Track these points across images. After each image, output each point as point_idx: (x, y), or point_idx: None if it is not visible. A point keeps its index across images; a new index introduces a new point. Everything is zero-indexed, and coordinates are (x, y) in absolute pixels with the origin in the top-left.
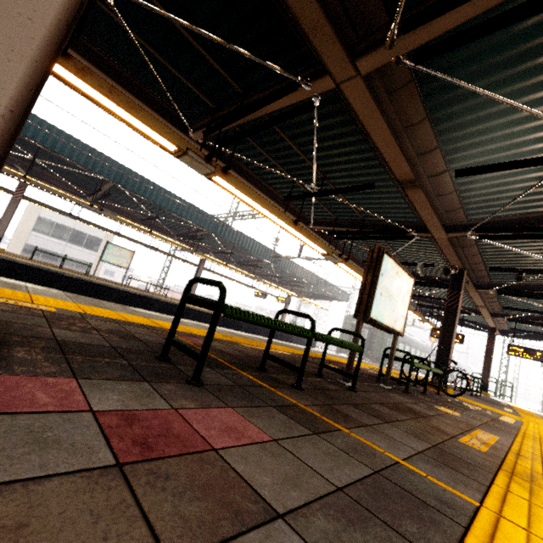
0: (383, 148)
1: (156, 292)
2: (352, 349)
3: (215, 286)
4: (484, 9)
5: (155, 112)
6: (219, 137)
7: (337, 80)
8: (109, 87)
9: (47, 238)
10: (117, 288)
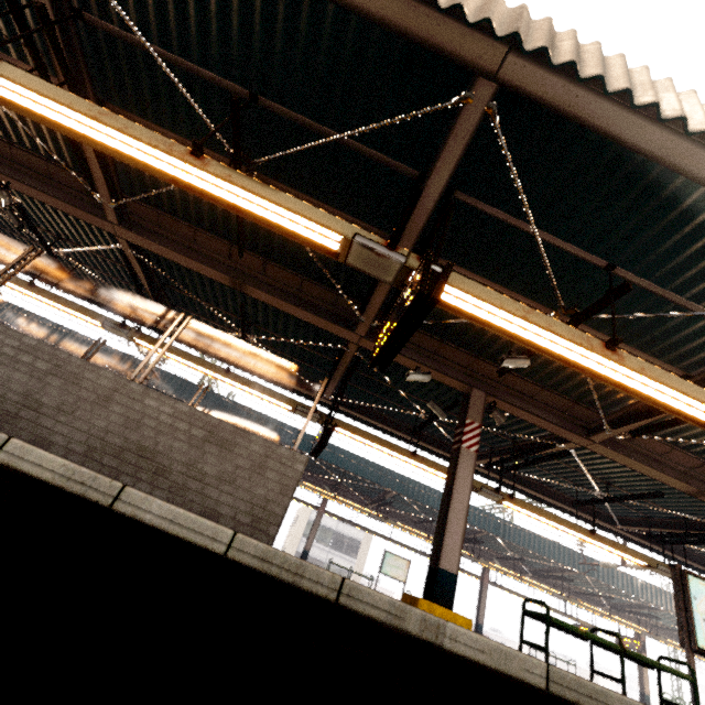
0: (646, 473)
1: None
2: (676, 674)
3: (541, 604)
4: (657, 418)
5: (446, 453)
6: None
7: (581, 445)
8: (434, 463)
9: (314, 544)
10: None
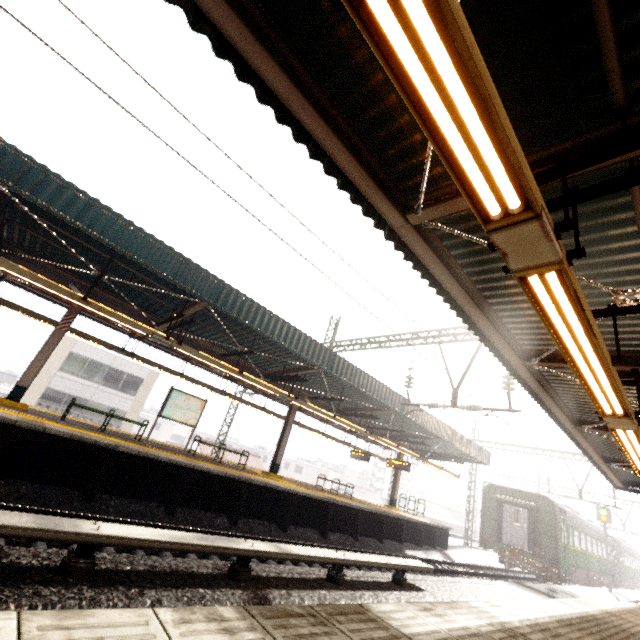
0: None
1: (202, 448)
2: None
3: None
4: None
5: (369, 174)
6: (445, 219)
7: None
8: (469, 36)
9: (76, 380)
10: (192, 466)
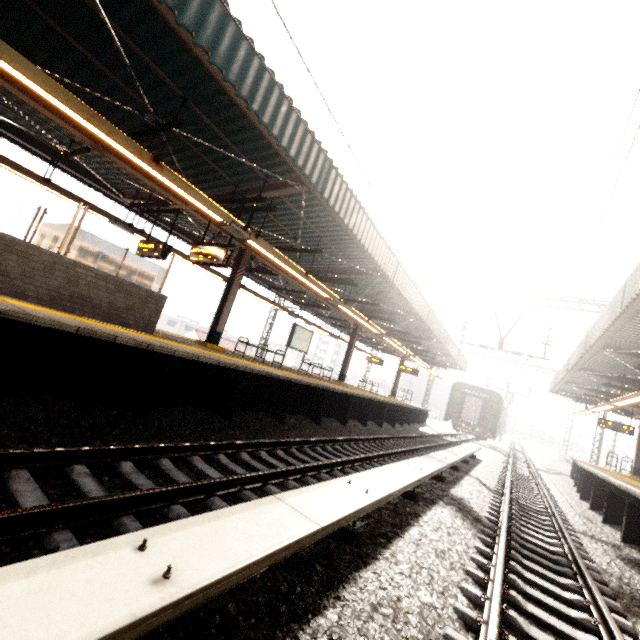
0: None
1: (201, 339)
2: None
3: None
4: None
5: None
6: None
7: None
8: None
9: None
10: (358, 395)
